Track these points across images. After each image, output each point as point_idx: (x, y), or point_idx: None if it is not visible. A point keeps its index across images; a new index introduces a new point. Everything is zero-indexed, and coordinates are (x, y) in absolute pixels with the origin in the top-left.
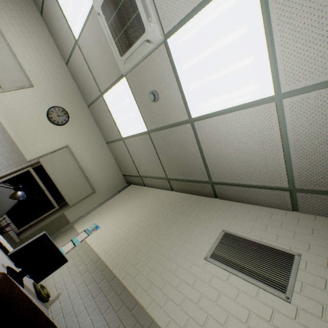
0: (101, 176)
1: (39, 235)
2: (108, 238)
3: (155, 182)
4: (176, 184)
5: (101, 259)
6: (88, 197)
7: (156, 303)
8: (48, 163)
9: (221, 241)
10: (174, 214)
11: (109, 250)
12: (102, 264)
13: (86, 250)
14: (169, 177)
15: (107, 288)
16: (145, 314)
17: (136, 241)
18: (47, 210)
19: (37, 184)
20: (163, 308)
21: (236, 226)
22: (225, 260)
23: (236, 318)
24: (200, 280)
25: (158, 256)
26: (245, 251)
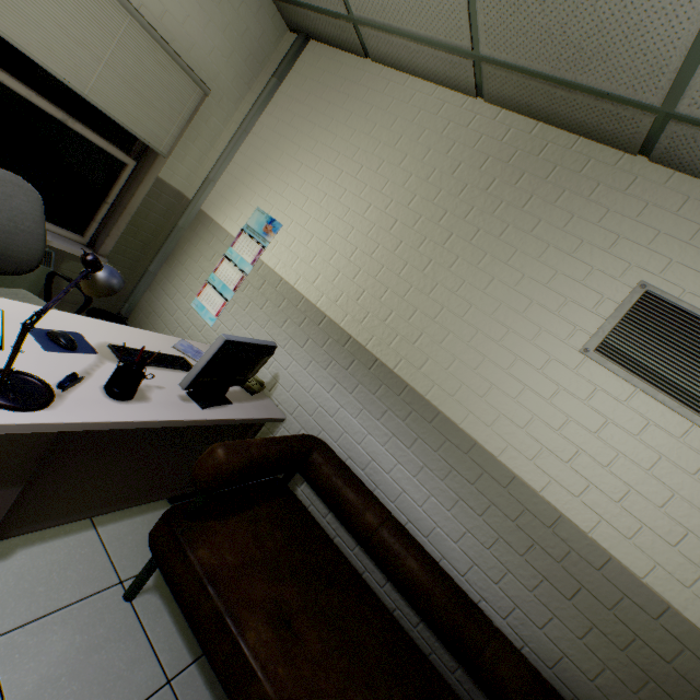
0: (203, 21)
1: (217, 346)
2: (321, 263)
3: (412, 56)
4: (502, 84)
5: (328, 318)
6: (196, 113)
7: (476, 419)
8: (0, 12)
9: (631, 315)
10: (494, 210)
11: (339, 299)
12: (335, 329)
13: (279, 289)
14: (487, 53)
15: (368, 379)
16: (459, 432)
17: (399, 282)
18: (113, 178)
19: (28, 105)
20: (492, 428)
21: (682, 275)
22: (632, 362)
23: (632, 461)
24: (566, 393)
25: (465, 330)
26: (689, 351)
